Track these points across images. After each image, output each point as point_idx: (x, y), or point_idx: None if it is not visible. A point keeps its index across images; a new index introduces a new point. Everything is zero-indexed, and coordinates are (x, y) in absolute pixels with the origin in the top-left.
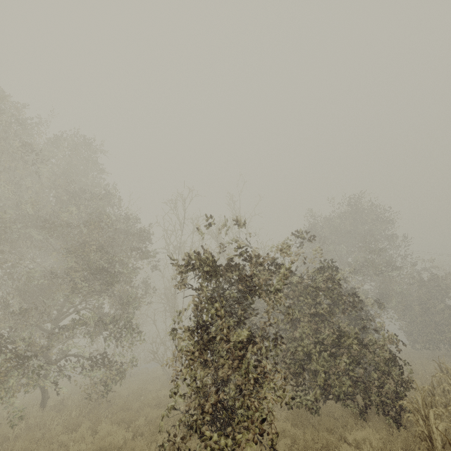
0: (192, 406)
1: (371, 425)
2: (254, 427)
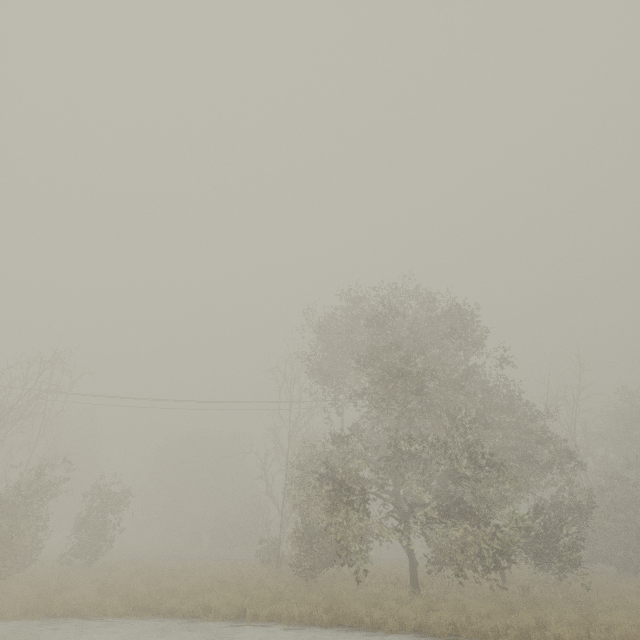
0: None
1: None
2: None
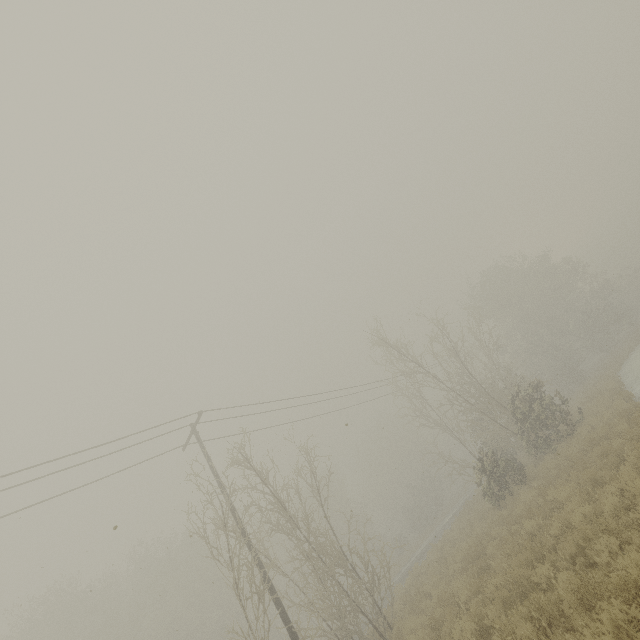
0: None
1: None
2: None
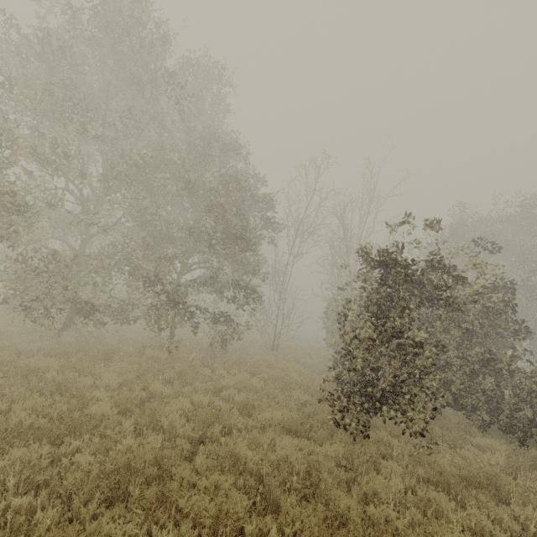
0: (353, 380)
1: (490, 437)
2: (426, 411)
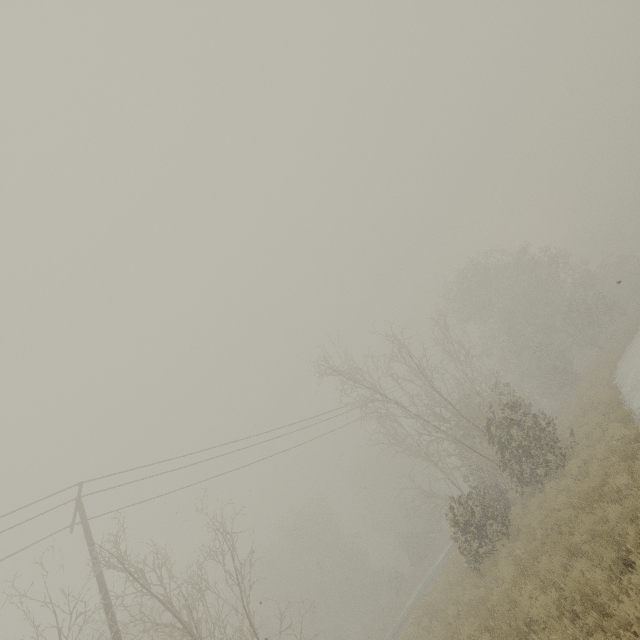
0: None
1: None
2: None
